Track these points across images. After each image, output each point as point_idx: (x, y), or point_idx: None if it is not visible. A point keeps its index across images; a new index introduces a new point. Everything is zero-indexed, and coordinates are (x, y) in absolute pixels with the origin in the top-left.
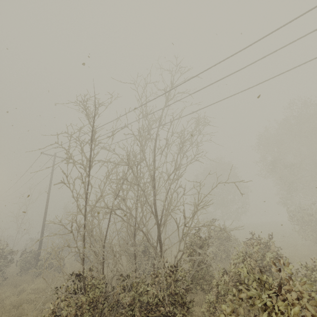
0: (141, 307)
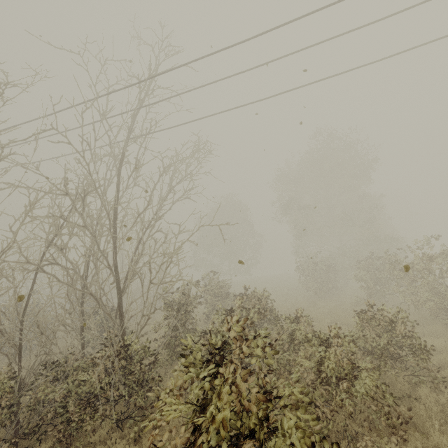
0: (84, 395)
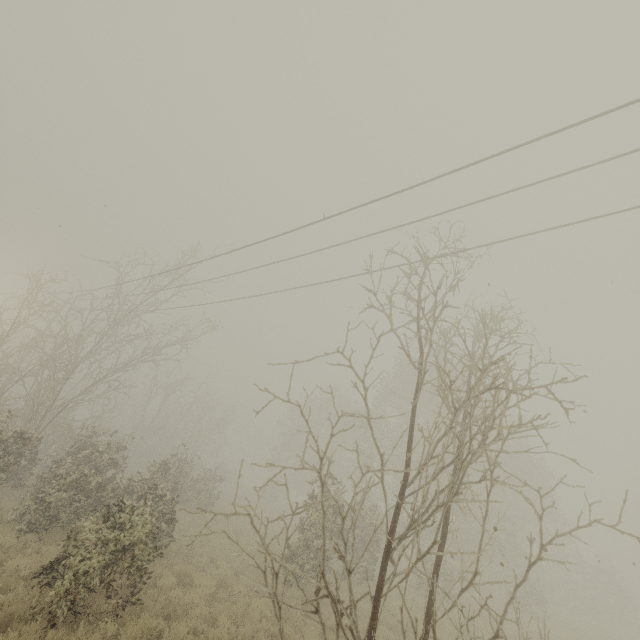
0: None
